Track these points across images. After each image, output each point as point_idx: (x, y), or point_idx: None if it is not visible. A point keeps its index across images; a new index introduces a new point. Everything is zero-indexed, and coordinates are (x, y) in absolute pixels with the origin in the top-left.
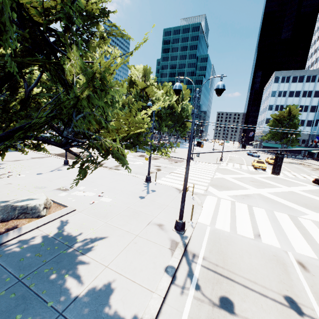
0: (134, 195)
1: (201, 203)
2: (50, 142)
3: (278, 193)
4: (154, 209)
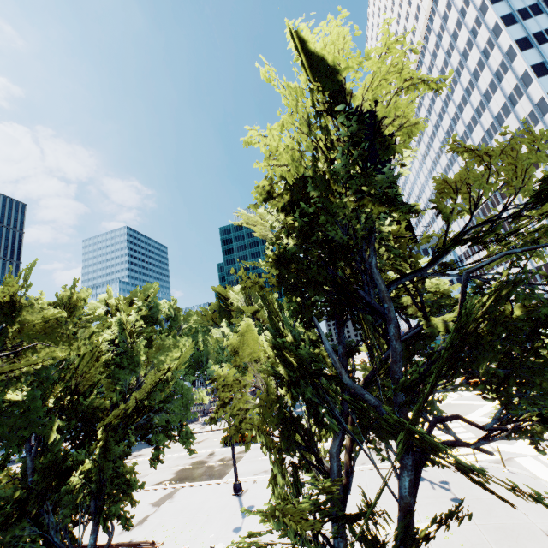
0: (442, 501)
1: (534, 474)
2: (458, 443)
3: None
4: (506, 511)
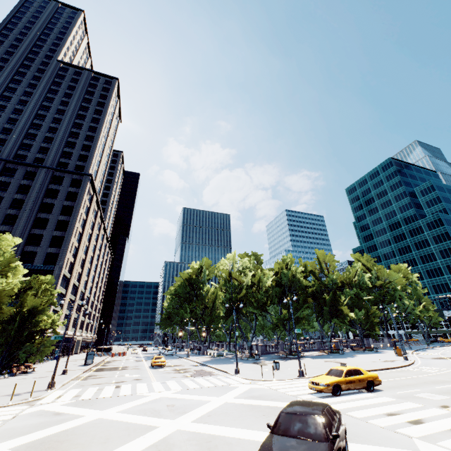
0: None
1: None
2: None
3: (117, 422)
4: None
